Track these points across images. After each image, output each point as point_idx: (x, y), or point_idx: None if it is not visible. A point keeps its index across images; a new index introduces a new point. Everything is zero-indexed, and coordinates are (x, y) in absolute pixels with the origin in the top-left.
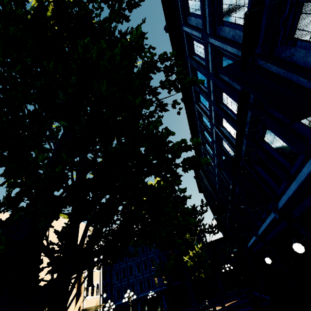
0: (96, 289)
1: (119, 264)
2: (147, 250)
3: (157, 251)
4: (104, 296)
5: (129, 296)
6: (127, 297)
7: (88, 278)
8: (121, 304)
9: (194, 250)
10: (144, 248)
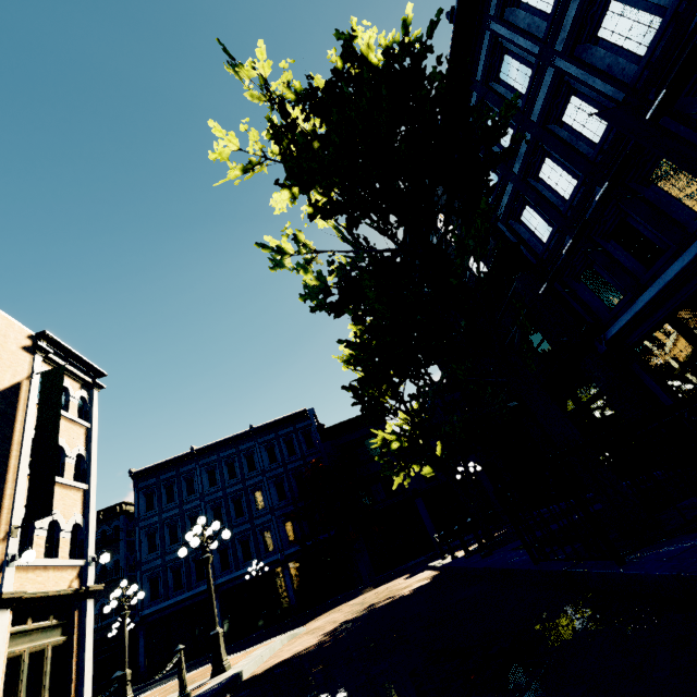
0: (70, 543)
1: (159, 509)
2: (245, 469)
3: (271, 470)
4: (104, 561)
5: (203, 535)
6: (196, 535)
7: (30, 493)
8: (163, 611)
9: (405, 413)
10: (235, 465)
